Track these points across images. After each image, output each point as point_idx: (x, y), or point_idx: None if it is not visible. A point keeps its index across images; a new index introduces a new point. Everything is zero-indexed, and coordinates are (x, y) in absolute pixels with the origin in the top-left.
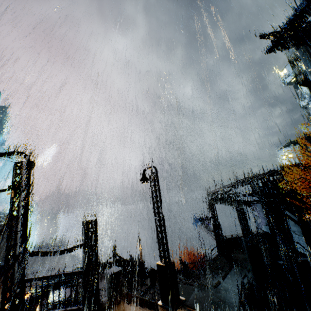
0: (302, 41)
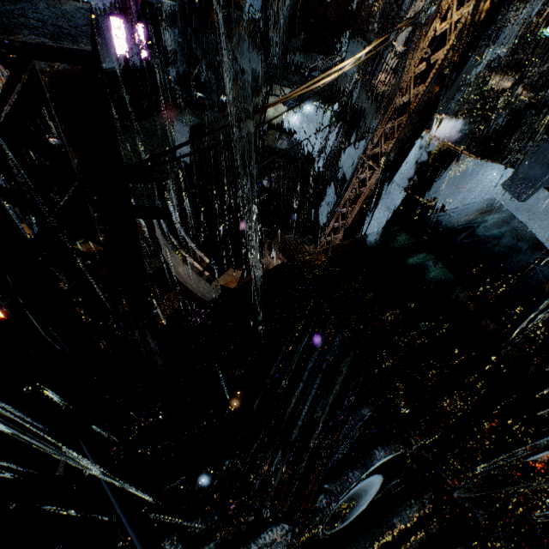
0: None
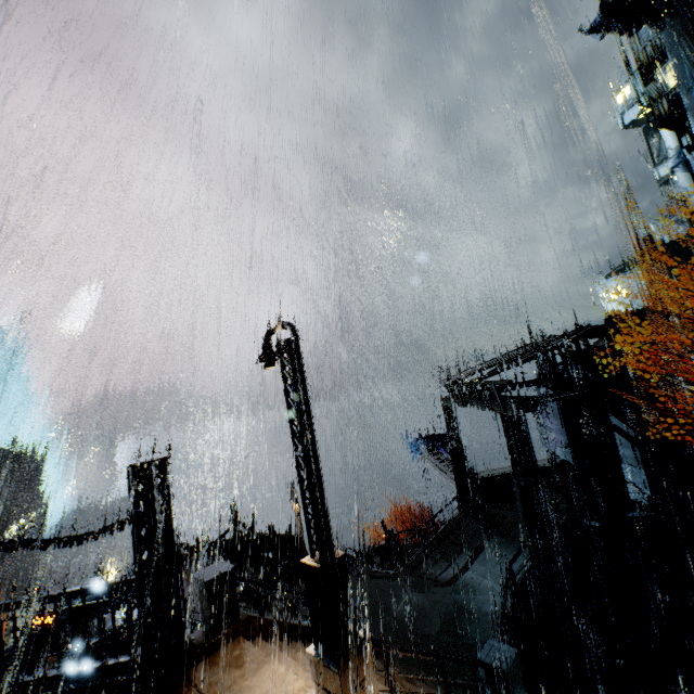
0: (674, 5)
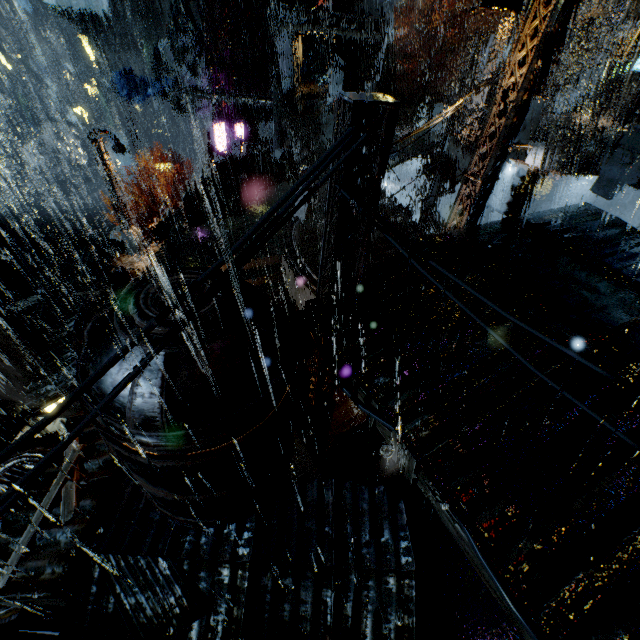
0: None
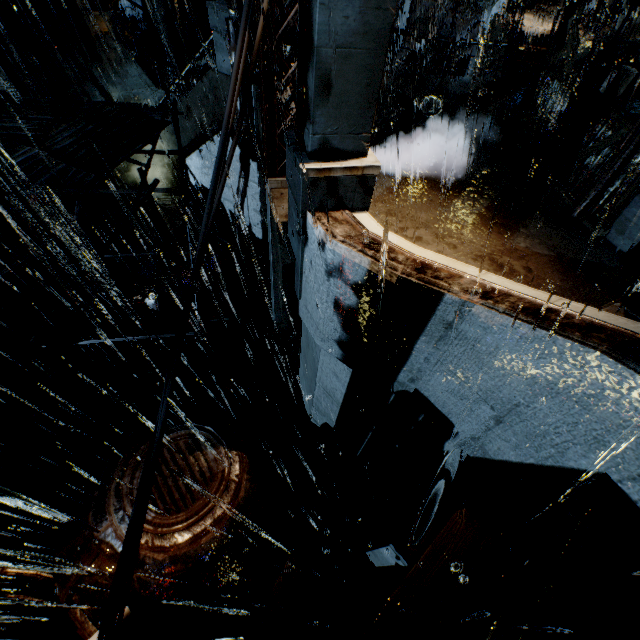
0: None
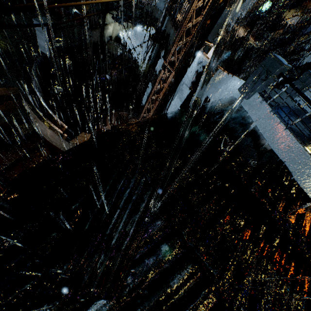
0: None
